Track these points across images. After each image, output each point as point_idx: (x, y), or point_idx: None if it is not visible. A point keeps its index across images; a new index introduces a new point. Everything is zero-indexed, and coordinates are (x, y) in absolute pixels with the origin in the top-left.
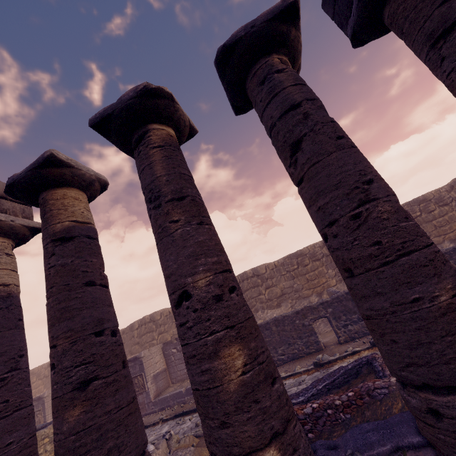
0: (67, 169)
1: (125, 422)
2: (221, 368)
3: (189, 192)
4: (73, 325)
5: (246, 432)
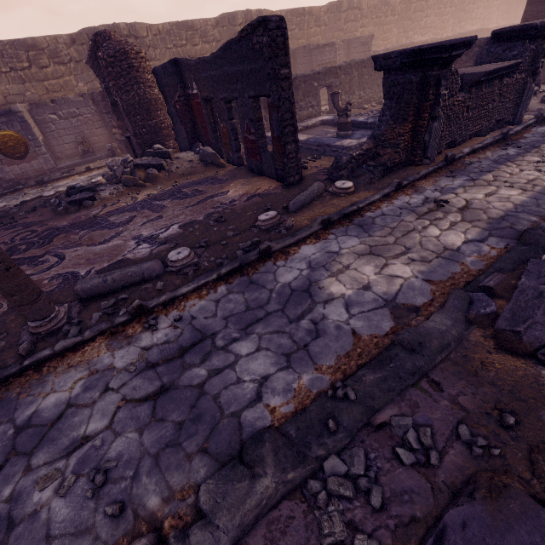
0: None
1: None
2: None
3: None
4: None
5: None
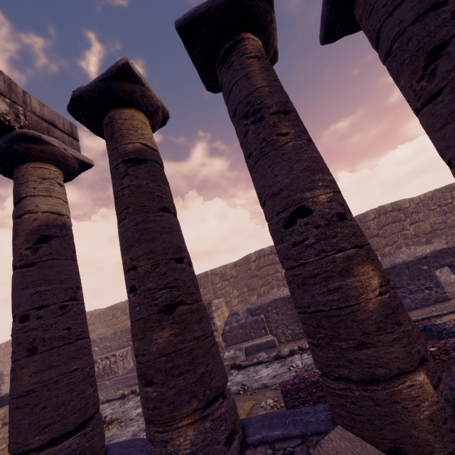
0: (138, 86)
1: (211, 351)
2: (355, 286)
3: (293, 107)
4: (154, 248)
5: (393, 353)
